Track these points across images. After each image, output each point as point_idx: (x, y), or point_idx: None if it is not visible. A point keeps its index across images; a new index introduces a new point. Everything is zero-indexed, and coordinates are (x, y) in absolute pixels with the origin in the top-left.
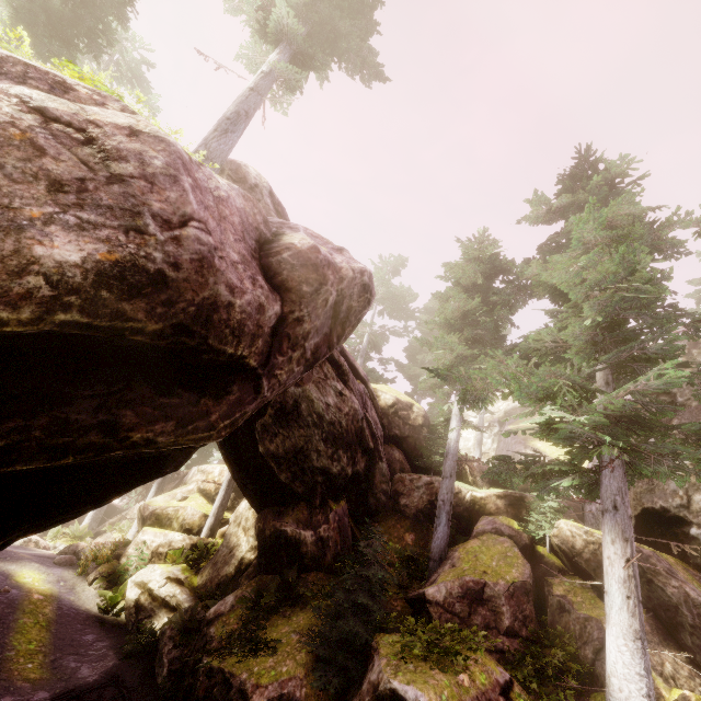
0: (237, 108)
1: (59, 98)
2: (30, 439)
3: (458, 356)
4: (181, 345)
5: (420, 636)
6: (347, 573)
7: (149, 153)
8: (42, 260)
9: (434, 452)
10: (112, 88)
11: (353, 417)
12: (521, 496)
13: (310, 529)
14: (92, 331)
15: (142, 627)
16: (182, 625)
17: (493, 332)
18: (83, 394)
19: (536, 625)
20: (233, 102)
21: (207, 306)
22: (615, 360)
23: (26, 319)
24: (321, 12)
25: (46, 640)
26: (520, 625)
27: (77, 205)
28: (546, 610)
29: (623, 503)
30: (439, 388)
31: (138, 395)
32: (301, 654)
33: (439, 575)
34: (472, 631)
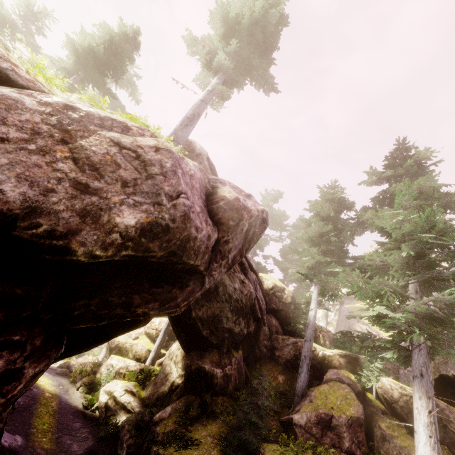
0: (193, 112)
1: (125, 135)
2: (89, 311)
3: (316, 261)
4: (169, 261)
5: (292, 448)
6: (245, 400)
7: (164, 160)
8: (119, 224)
9: (298, 322)
10: (146, 123)
11: (249, 297)
12: (356, 357)
13: (220, 368)
14: (134, 258)
15: (109, 421)
16: (135, 423)
17: (340, 247)
18: (116, 286)
19: (366, 448)
20: (191, 108)
21: (185, 240)
22: (421, 278)
23: (109, 255)
24: (243, 55)
25: (53, 423)
26: (356, 447)
27: (133, 193)
28: (372, 438)
29: (427, 372)
30: (303, 280)
31: (141, 287)
32: (214, 451)
33: (302, 407)
34: (325, 448)
